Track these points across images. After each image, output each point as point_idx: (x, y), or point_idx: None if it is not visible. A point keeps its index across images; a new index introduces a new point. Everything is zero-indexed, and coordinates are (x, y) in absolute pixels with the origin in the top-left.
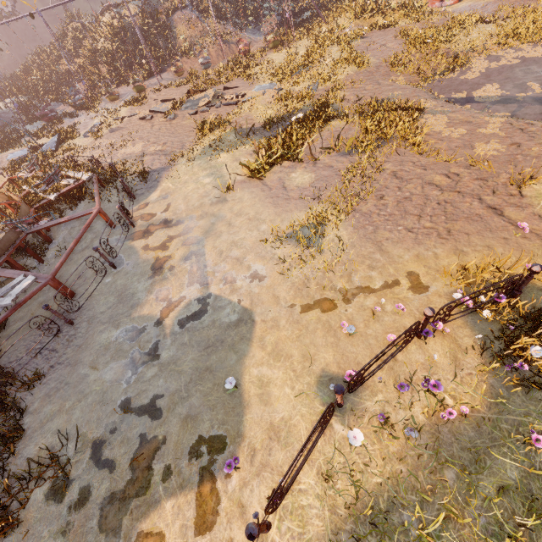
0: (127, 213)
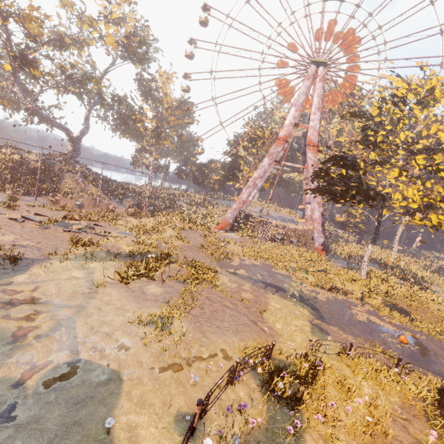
0: None
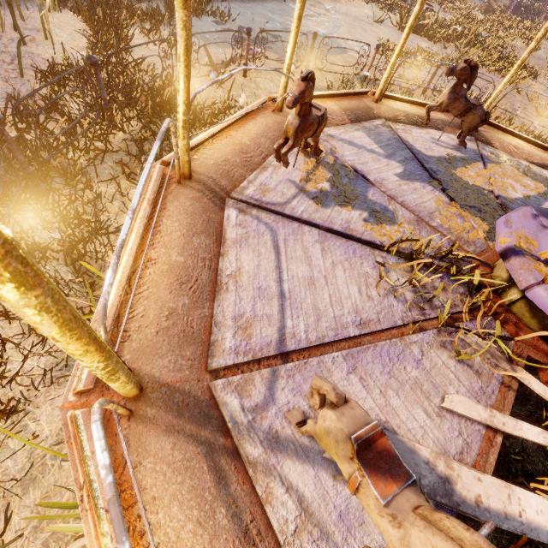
0: None
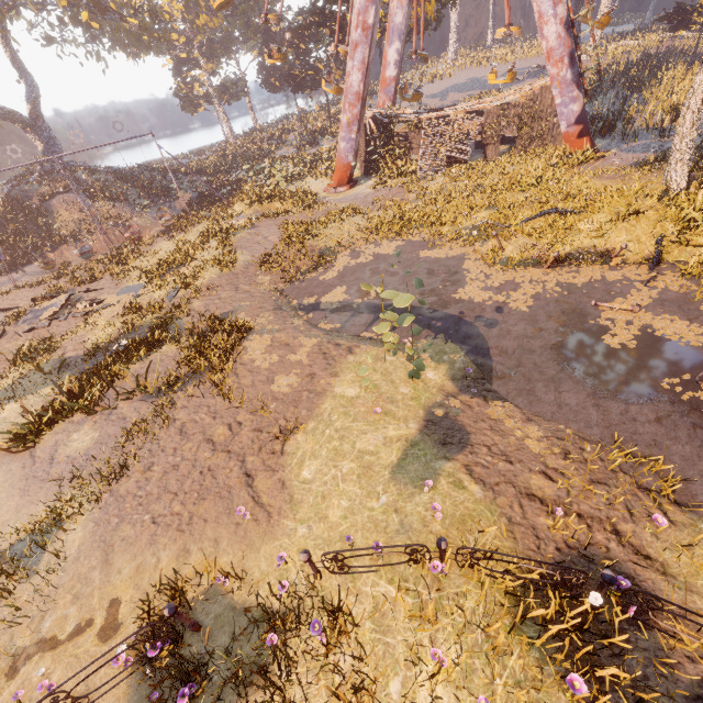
0: None
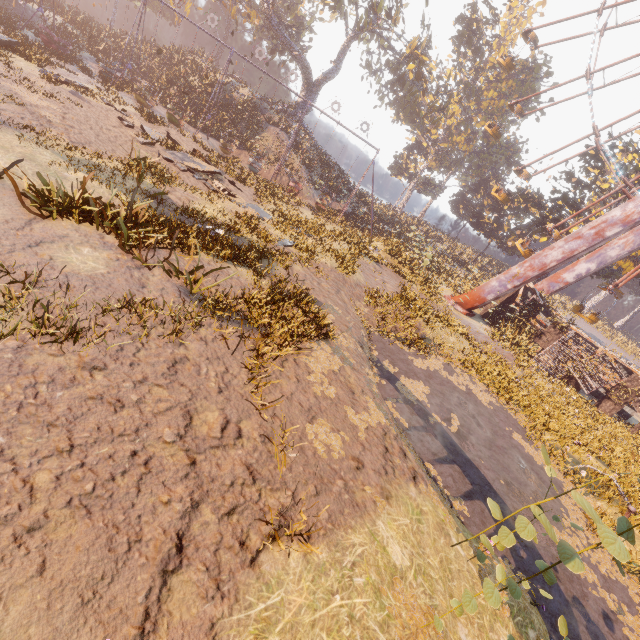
0: None
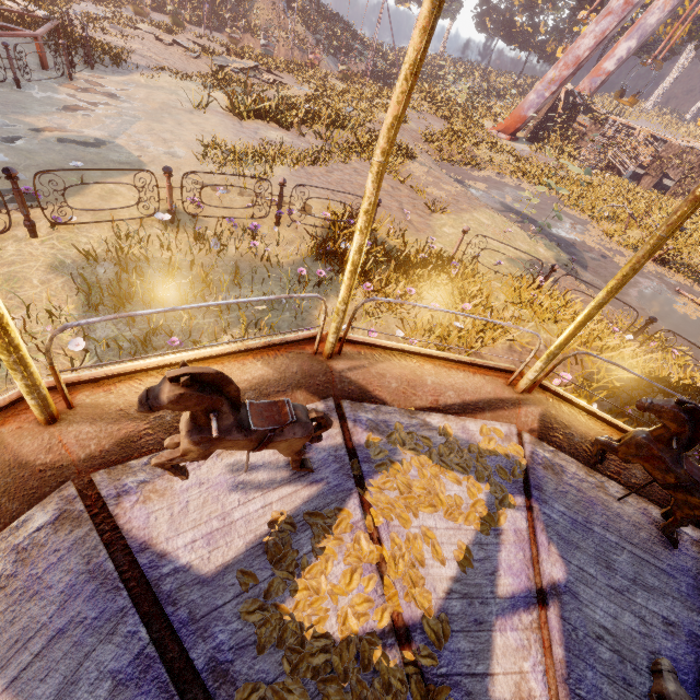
0: (71, 62)
